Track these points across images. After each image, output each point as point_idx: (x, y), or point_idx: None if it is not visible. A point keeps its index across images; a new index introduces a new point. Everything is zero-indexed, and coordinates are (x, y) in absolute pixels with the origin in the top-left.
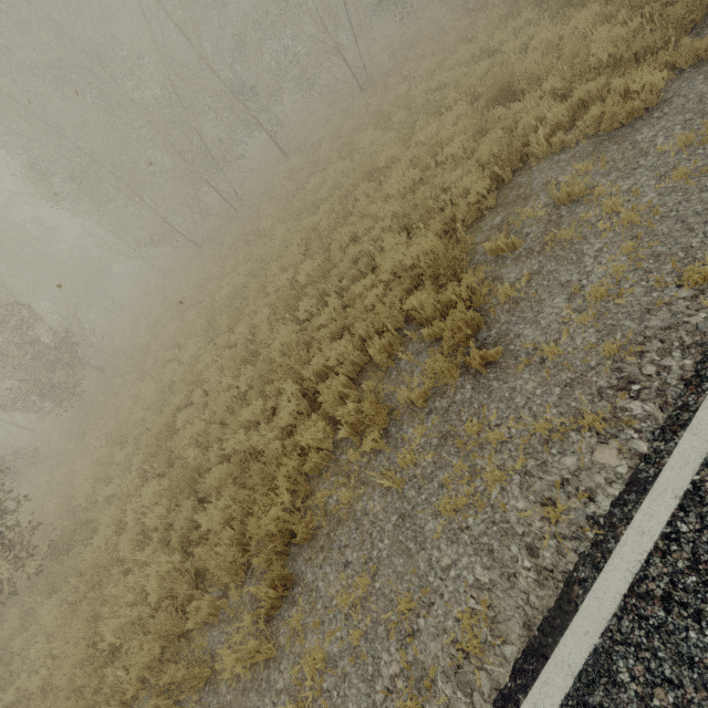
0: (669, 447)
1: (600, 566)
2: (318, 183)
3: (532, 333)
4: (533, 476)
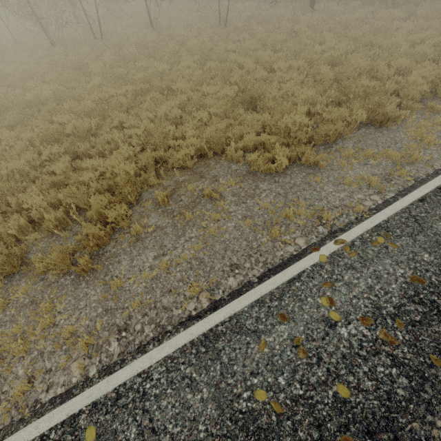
0: (95, 382)
1: (5, 437)
2: (145, 66)
3: (125, 265)
4: (43, 357)
